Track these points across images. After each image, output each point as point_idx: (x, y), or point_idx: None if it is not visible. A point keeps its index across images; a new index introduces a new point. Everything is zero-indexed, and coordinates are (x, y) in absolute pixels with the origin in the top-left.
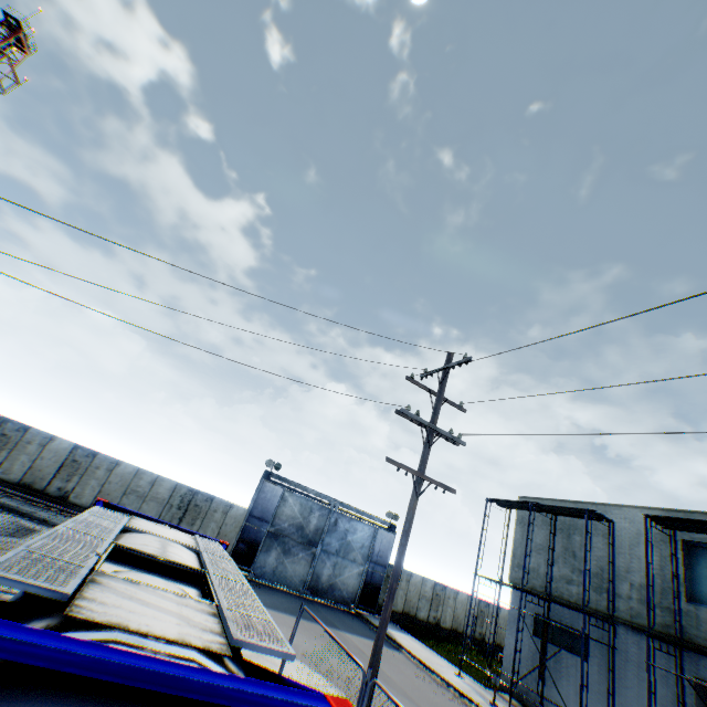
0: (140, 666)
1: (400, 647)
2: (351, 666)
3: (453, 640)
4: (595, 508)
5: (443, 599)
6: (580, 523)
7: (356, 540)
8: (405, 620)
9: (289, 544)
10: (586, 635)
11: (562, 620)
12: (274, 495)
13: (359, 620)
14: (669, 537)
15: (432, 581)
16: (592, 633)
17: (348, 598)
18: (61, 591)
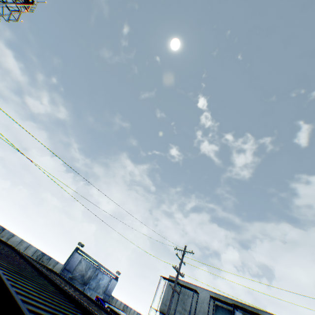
0: None
1: None
2: None
3: None
4: (194, 286)
5: (125, 311)
6: (188, 290)
7: (102, 283)
8: None
9: (76, 283)
10: None
11: None
12: (77, 259)
13: None
14: (214, 302)
15: (124, 303)
16: None
17: None
18: None
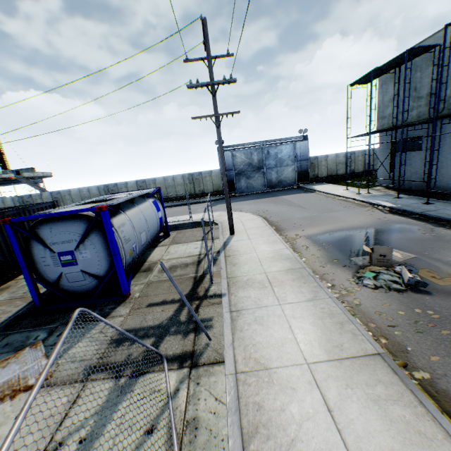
0: (49, 214)
1: (315, 192)
2: (273, 206)
3: (359, 176)
4: (431, 40)
5: (353, 159)
6: (419, 61)
7: (284, 155)
8: (330, 179)
9: (248, 174)
10: (416, 138)
11: (407, 136)
12: (228, 157)
13: (297, 189)
14: None
15: (343, 154)
16: (424, 134)
17: (291, 183)
18: (51, 212)
